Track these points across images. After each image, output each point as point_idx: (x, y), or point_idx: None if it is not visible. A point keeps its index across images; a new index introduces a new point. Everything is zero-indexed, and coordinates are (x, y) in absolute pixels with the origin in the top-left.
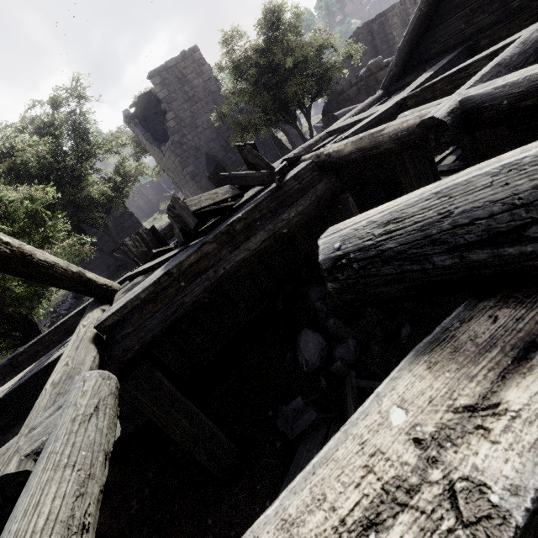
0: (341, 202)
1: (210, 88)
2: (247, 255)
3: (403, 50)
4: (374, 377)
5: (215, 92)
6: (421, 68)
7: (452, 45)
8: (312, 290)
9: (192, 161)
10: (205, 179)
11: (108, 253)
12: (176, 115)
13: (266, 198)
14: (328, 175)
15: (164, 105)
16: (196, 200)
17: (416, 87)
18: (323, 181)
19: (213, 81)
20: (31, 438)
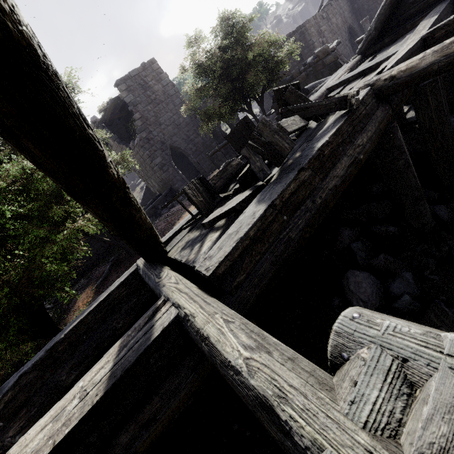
0: (393, 130)
1: (168, 92)
2: (338, 182)
3: (383, 13)
4: (452, 305)
5: (173, 94)
6: (399, 28)
7: (433, 2)
8: (342, 233)
9: (159, 154)
10: (172, 168)
11: (99, 238)
12: (142, 115)
13: (345, 121)
14: (381, 103)
15: (131, 107)
16: (286, 123)
17: (430, 26)
18: (379, 109)
19: (170, 86)
20: (450, 453)
